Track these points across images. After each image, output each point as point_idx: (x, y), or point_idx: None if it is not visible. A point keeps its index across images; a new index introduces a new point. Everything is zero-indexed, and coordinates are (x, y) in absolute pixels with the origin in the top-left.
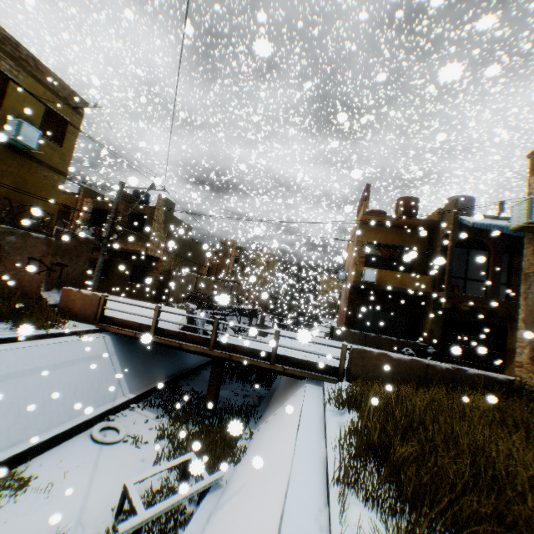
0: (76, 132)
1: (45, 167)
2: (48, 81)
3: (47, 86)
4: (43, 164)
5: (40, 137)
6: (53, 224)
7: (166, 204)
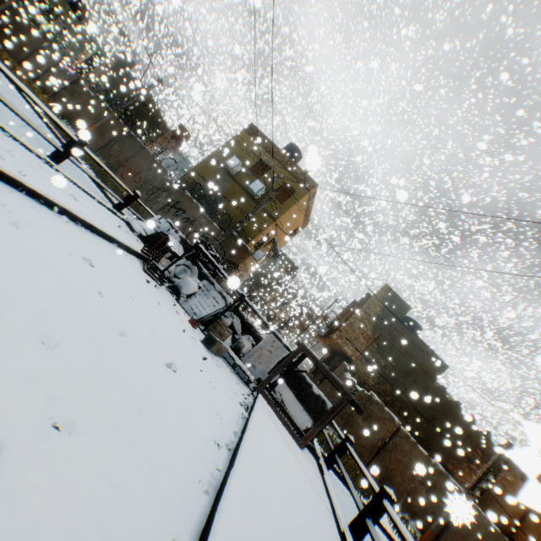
0: (298, 198)
1: (263, 211)
2: (294, 171)
3: (292, 173)
4: (263, 209)
5: (262, 188)
6: (247, 244)
7: (390, 299)
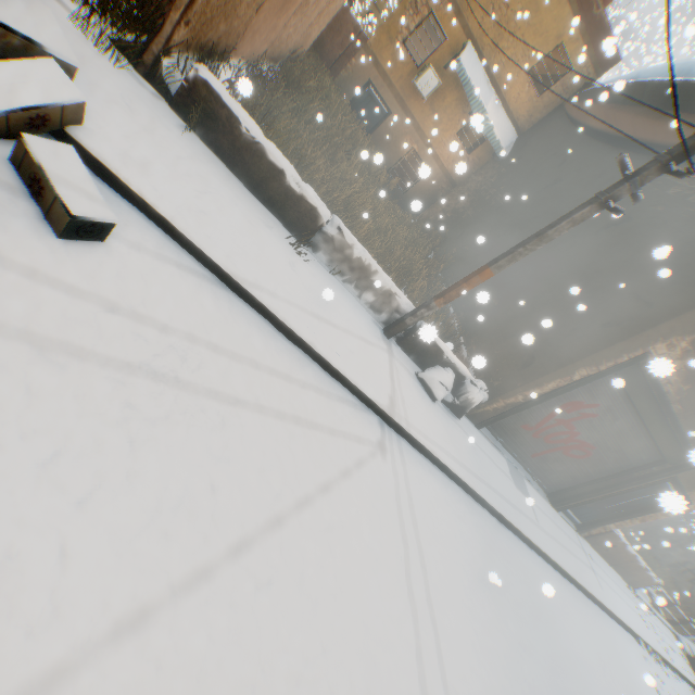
0: None
1: None
2: None
3: None
4: None
5: None
6: None
7: None
